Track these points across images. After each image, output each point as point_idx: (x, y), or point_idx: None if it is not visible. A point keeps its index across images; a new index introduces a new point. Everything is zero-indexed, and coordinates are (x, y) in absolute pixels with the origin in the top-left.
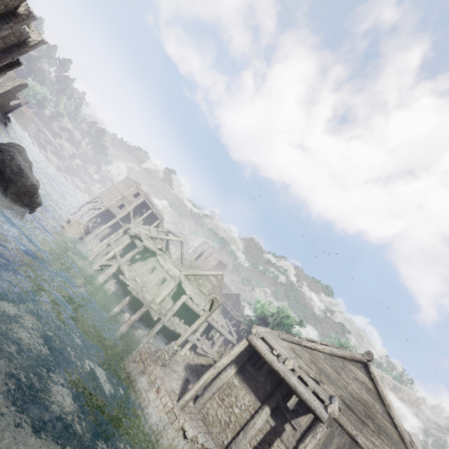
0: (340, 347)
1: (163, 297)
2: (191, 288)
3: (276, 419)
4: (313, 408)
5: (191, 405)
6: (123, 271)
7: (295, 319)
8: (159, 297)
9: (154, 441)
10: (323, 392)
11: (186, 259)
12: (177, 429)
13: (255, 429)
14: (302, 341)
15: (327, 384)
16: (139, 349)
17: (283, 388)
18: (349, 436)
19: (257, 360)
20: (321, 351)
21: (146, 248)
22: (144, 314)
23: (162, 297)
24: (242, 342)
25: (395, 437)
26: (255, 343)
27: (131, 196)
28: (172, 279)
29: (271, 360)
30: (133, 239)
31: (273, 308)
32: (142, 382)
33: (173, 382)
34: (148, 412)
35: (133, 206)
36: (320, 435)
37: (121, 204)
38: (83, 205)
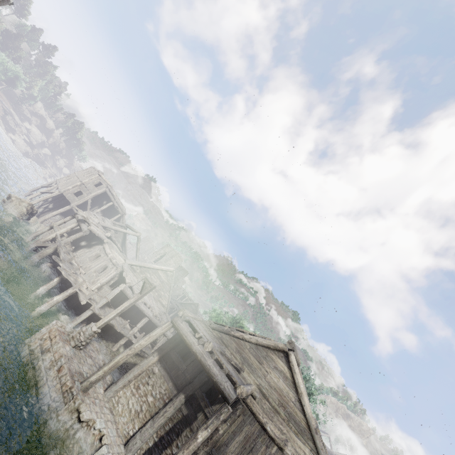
0: (266, 337)
1: (100, 285)
2: (135, 280)
3: (189, 407)
4: (222, 389)
5: (100, 392)
6: (59, 253)
7: (248, 330)
8: (96, 283)
9: (40, 423)
10: (241, 379)
11: (146, 260)
12: (72, 410)
13: (164, 418)
14: (231, 330)
15: (248, 373)
16: (50, 326)
17: (202, 375)
18: (259, 424)
19: (183, 348)
20: (248, 341)
21: (94, 236)
22: (75, 301)
23: (99, 284)
24: (165, 324)
25: (302, 424)
26: (178, 325)
27: (91, 184)
28: (115, 267)
29: (191, 342)
30: (80, 223)
31: (227, 317)
32: (44, 360)
33: (84, 366)
34: (42, 392)
35: (92, 195)
36: (225, 416)
37: (79, 193)
38: (37, 188)
